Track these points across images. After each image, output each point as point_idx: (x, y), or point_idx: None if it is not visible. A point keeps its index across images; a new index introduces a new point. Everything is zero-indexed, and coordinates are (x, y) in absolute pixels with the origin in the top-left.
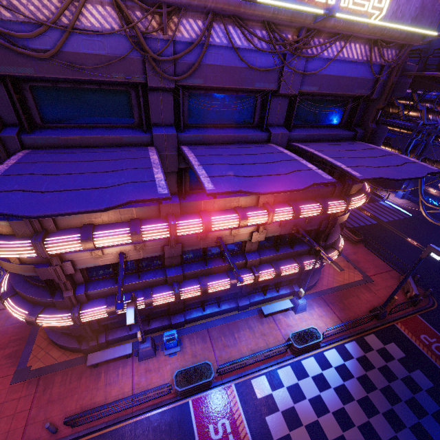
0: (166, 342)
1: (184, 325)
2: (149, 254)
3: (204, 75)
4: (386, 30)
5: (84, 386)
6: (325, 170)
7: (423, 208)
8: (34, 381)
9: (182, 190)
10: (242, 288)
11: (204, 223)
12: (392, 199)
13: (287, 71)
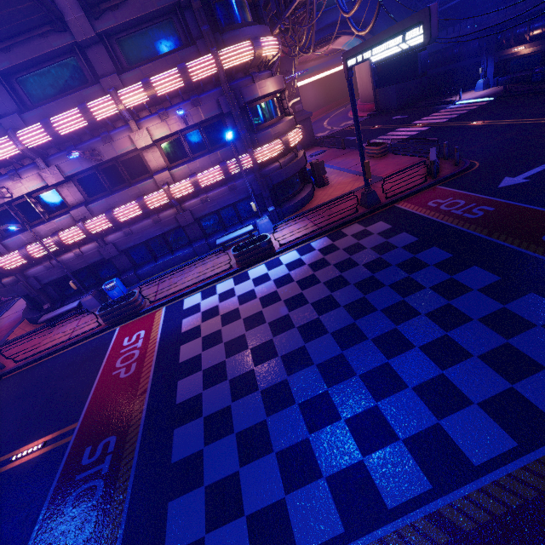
0: (106, 289)
1: (138, 280)
2: (33, 186)
3: None
4: None
5: (38, 340)
6: (178, 32)
7: (353, 26)
8: (6, 346)
9: (24, 106)
10: (178, 220)
11: (41, 123)
12: (470, 95)
13: None
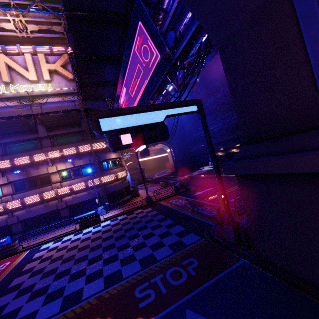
0: None
1: (22, 239)
2: None
3: (3, 114)
4: (57, 91)
5: None
6: (80, 137)
7: None
8: None
9: (6, 154)
10: (57, 205)
11: (10, 160)
12: (207, 167)
13: (34, 108)
